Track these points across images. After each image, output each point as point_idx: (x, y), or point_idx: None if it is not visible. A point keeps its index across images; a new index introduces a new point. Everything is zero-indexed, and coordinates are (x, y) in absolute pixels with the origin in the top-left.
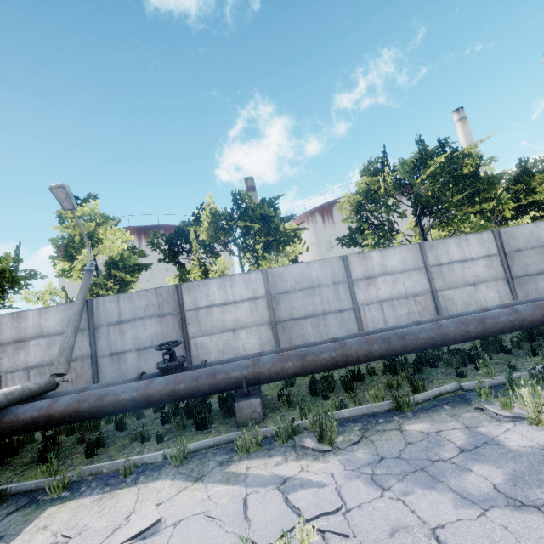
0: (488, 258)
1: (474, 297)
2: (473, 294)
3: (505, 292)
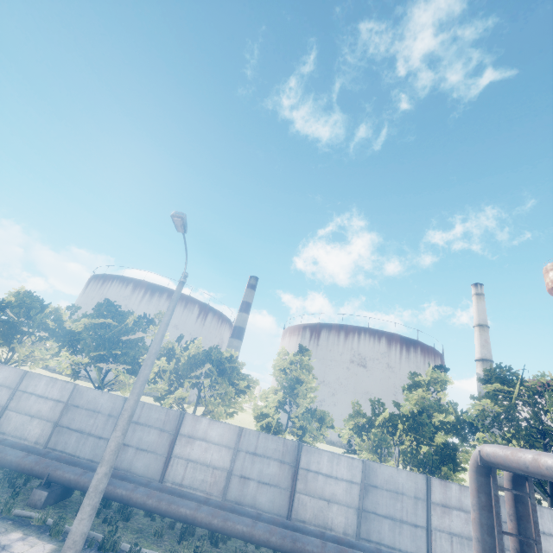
0: (57, 402)
1: (25, 426)
2: (26, 423)
3: (46, 433)
